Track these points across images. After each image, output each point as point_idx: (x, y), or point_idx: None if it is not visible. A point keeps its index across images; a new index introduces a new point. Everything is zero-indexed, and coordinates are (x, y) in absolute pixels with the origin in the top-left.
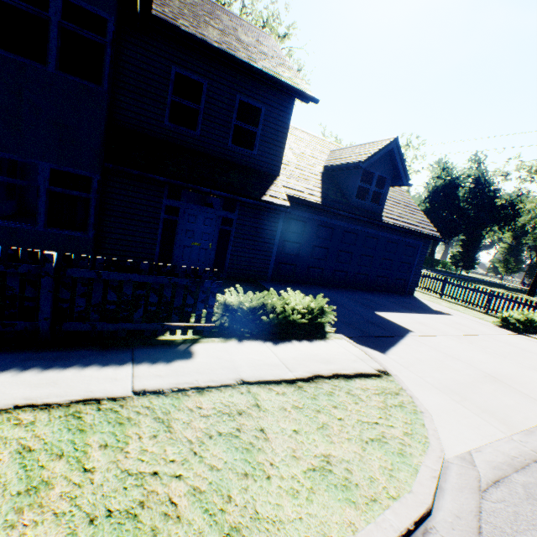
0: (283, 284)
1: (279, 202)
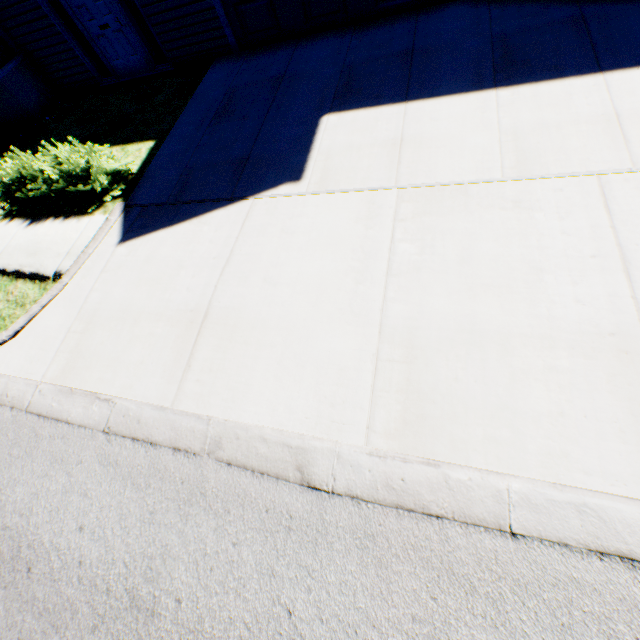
0: (250, 58)
1: None
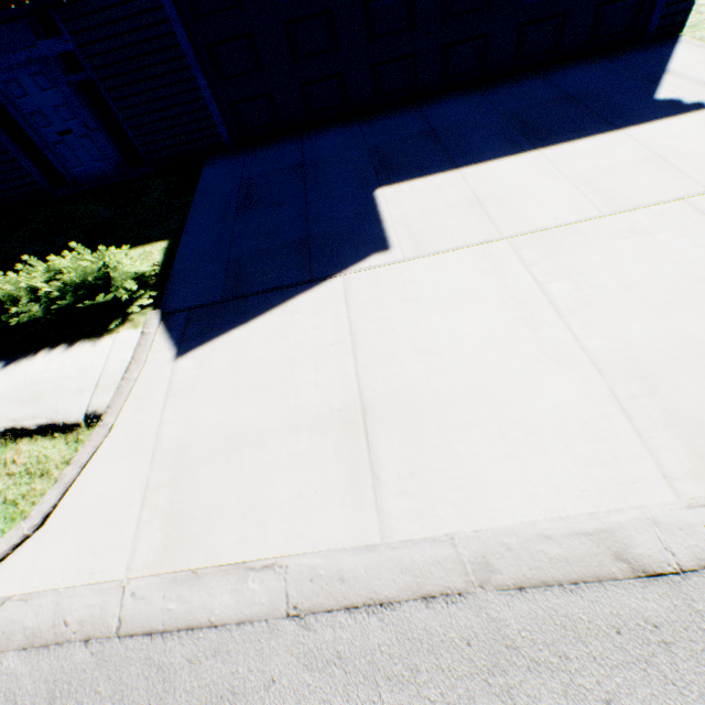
0: (251, 152)
1: None
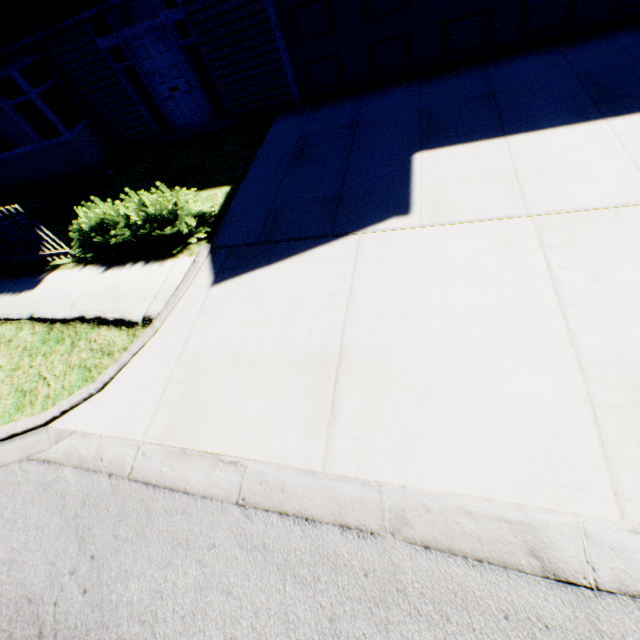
0: (315, 110)
1: None
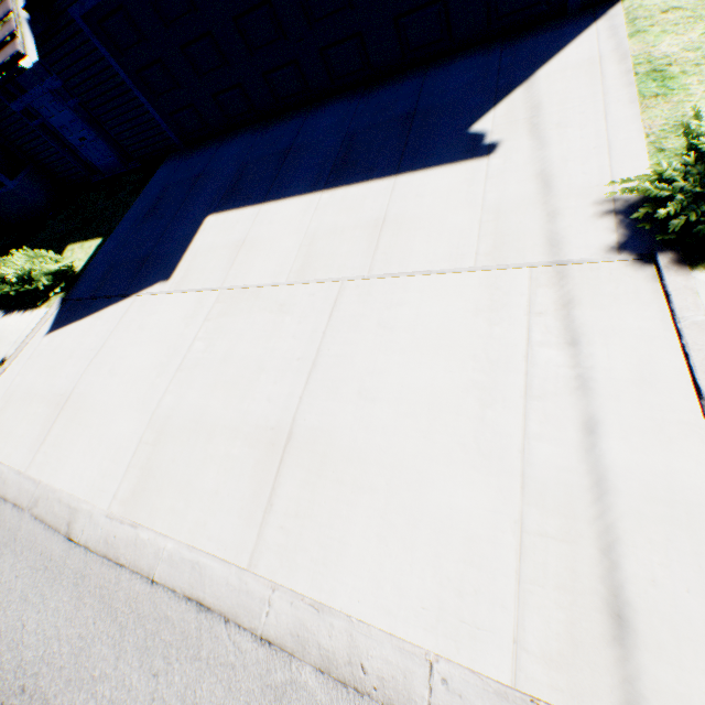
0: (189, 155)
1: (10, 55)
